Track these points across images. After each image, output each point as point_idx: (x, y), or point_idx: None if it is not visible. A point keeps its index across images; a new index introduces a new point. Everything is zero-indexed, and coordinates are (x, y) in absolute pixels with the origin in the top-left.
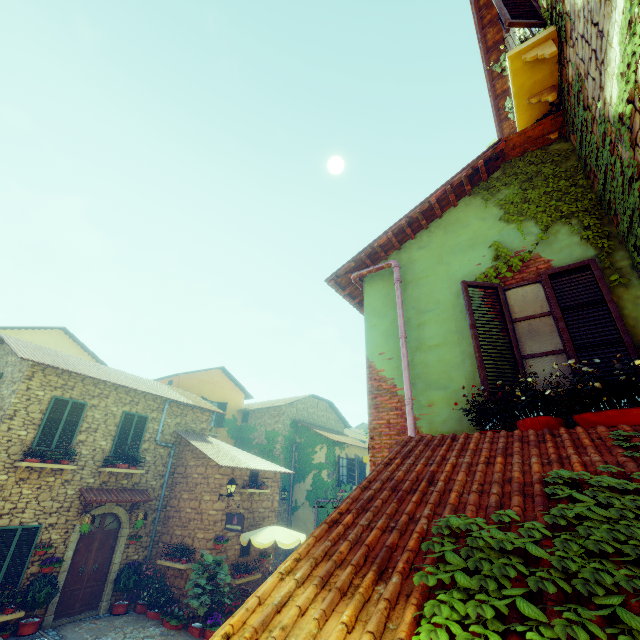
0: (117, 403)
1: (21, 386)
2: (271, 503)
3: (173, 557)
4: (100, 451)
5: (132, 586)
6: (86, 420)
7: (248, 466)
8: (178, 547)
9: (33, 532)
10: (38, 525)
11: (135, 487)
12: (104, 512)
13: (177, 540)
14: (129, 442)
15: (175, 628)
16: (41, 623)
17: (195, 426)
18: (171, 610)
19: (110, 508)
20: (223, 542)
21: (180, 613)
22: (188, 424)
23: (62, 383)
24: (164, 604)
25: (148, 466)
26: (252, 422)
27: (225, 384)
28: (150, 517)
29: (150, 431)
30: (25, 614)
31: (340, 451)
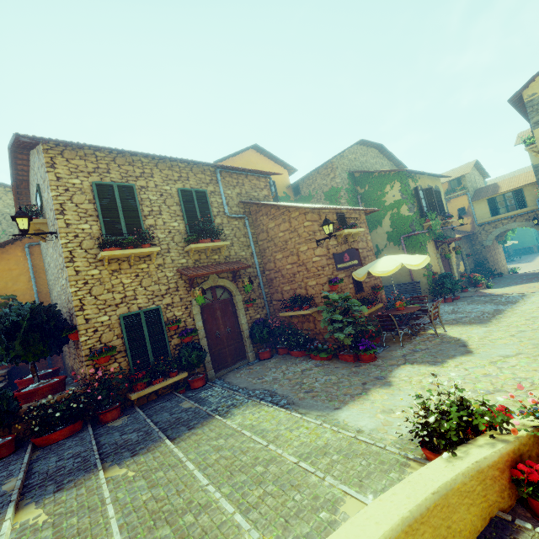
0: (166, 181)
1: (48, 177)
2: (365, 244)
3: (293, 308)
4: (176, 233)
5: (267, 337)
6: (144, 204)
7: (334, 207)
8: (294, 298)
9: (155, 313)
10: (156, 307)
11: (228, 260)
12: (211, 286)
13: (289, 294)
14: (200, 219)
15: (326, 359)
16: (206, 377)
17: (257, 194)
18: (315, 347)
19: (214, 282)
20: (338, 283)
21: (324, 347)
22: (249, 193)
23: (93, 167)
24: (304, 344)
25: (230, 240)
26: (305, 192)
27: (264, 164)
28: (254, 283)
29: (215, 206)
30: (189, 374)
31: (413, 184)
